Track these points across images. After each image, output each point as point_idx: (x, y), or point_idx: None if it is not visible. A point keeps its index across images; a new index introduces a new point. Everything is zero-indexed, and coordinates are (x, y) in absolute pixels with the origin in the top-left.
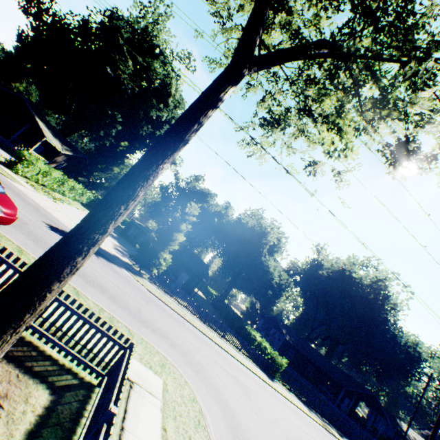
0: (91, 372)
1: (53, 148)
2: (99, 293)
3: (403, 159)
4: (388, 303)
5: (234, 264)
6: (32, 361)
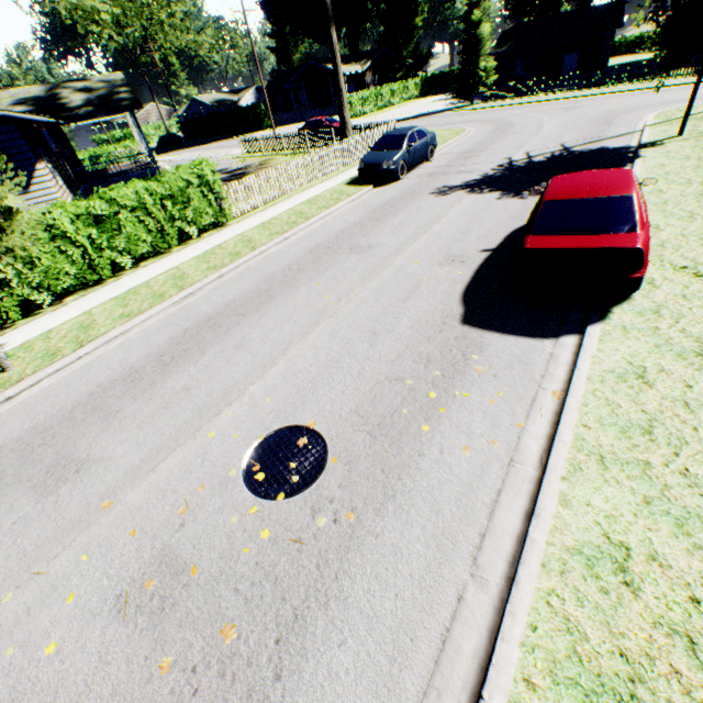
0: None
1: (357, 76)
2: None
3: None
4: None
5: None
6: None
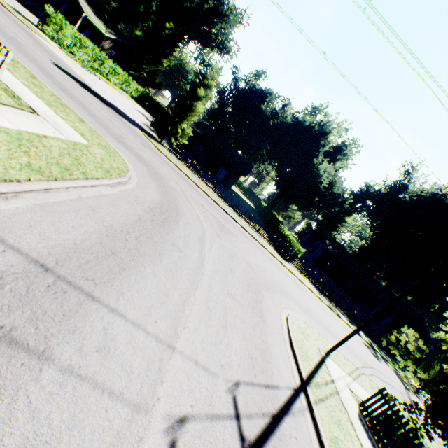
0: None
1: (99, 32)
2: (73, 102)
3: None
4: None
5: (281, 168)
6: None
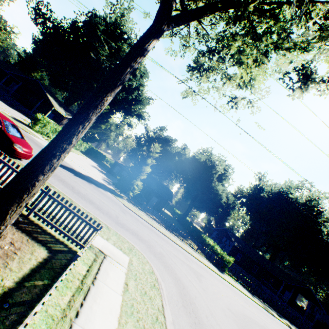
0: (76, 245)
1: (60, 115)
2: (88, 204)
3: (307, 87)
4: (321, 217)
5: (191, 190)
6: (38, 234)
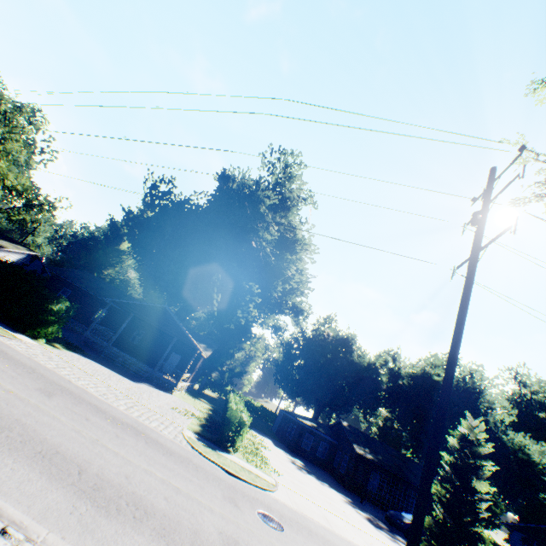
0: None
1: (191, 353)
2: None
3: None
4: None
5: None
6: None
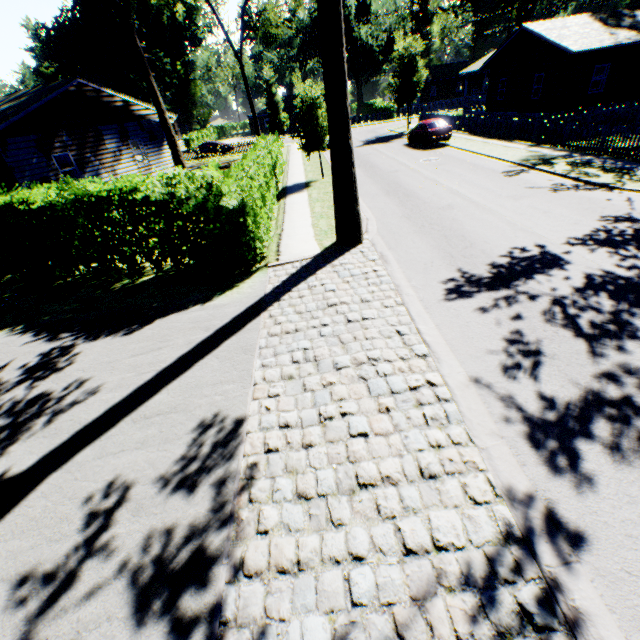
0: None
1: None
2: None
3: None
4: None
5: None
6: None
